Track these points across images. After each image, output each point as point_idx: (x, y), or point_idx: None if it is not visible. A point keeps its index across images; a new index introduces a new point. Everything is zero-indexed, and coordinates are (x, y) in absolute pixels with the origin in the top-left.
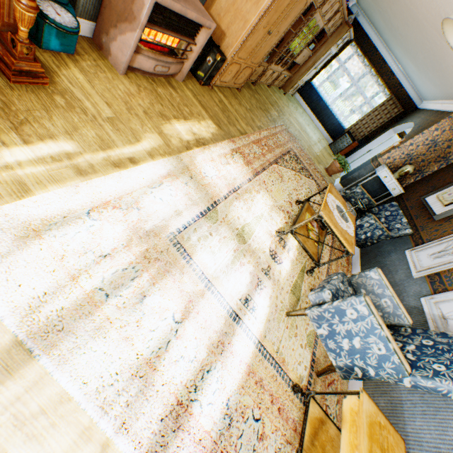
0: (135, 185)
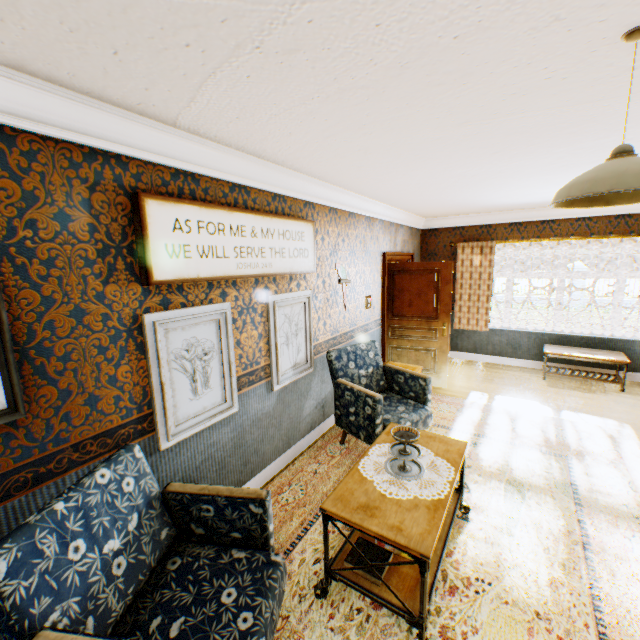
0: (637, 479)
